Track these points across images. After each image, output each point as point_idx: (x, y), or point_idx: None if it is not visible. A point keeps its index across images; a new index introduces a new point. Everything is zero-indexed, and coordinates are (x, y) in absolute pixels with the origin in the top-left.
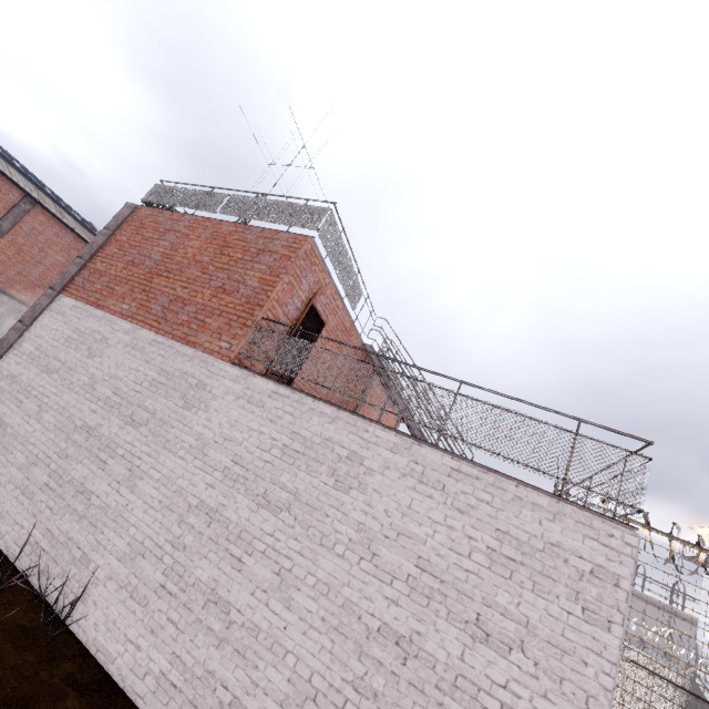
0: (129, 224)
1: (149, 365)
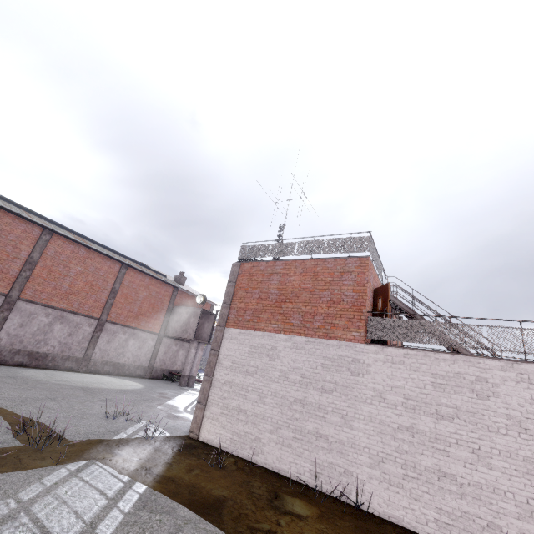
0: (242, 275)
1: (313, 356)
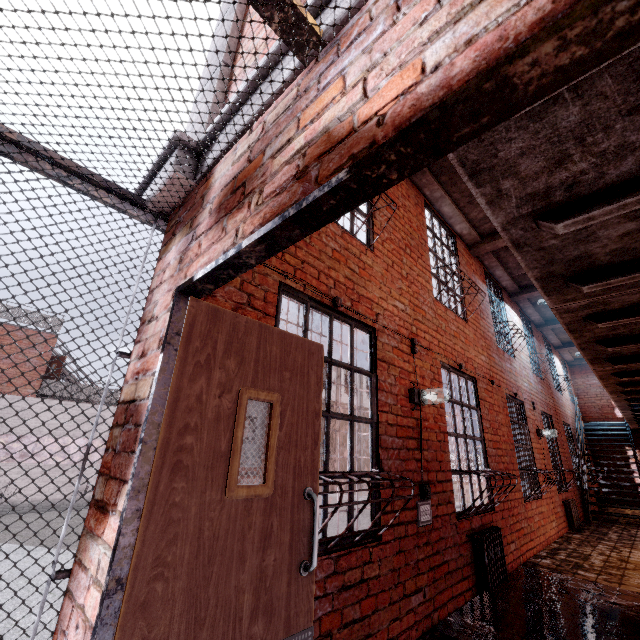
0: None
1: None
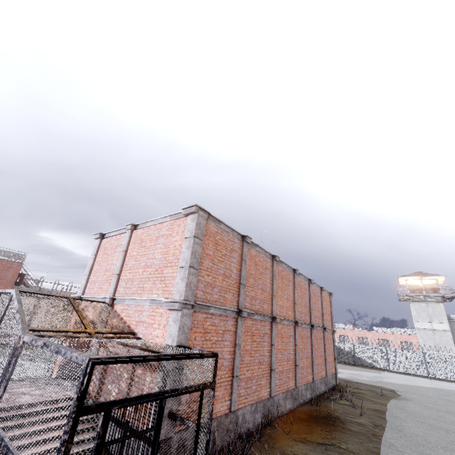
0: None
1: None
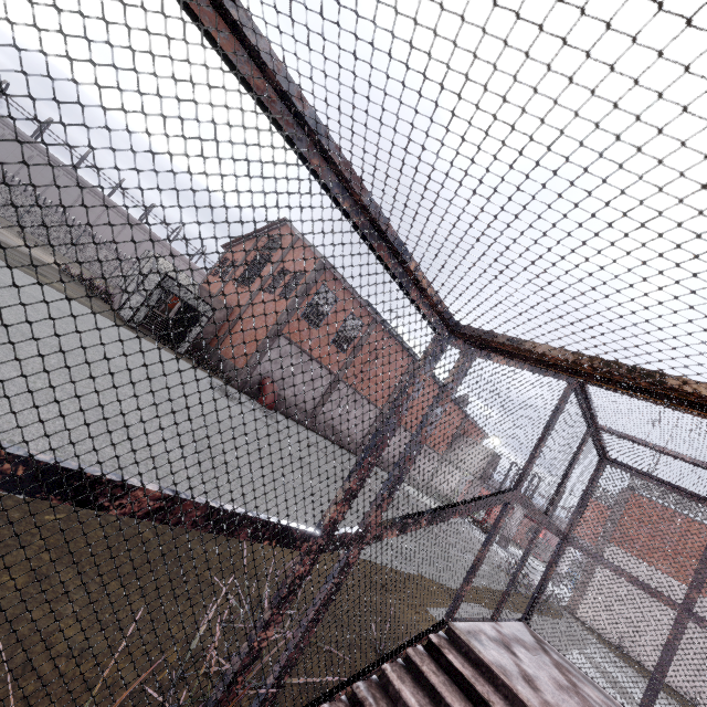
0: (632, 504)
1: (706, 613)
